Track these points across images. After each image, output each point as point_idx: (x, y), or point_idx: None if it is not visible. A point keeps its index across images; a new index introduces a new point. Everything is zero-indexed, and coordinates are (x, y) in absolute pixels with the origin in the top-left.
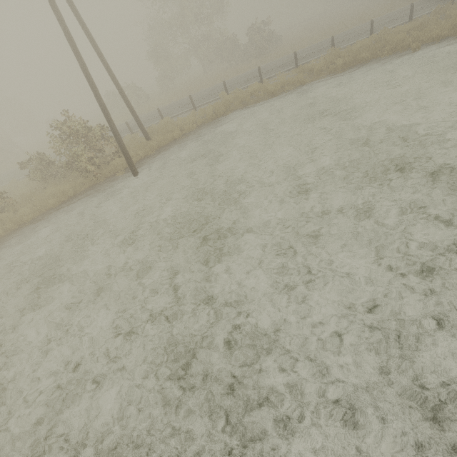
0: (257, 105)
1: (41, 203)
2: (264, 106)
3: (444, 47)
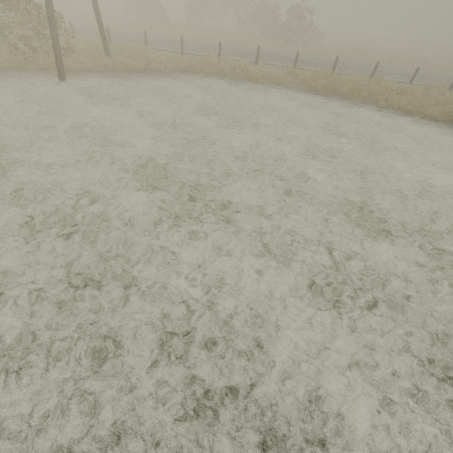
0: (229, 81)
1: None
2: (232, 85)
3: (398, 118)
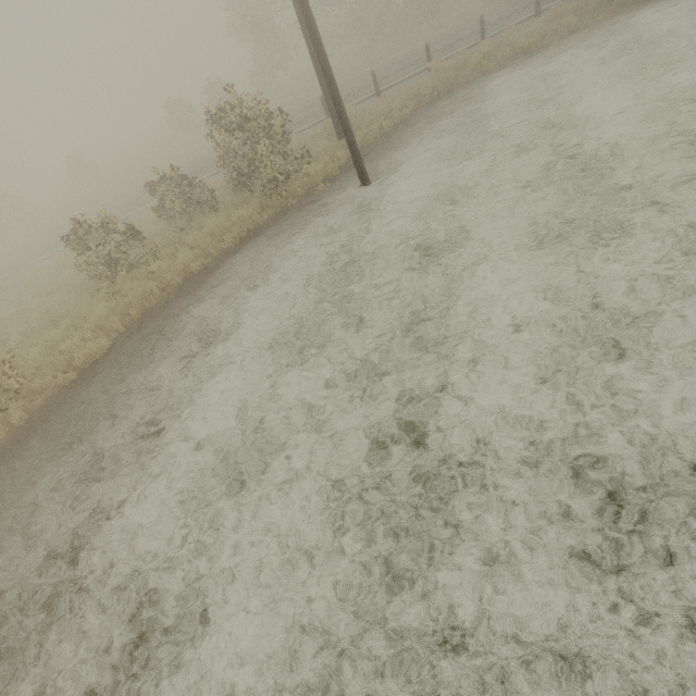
0: (507, 69)
1: (209, 241)
2: (525, 67)
3: None
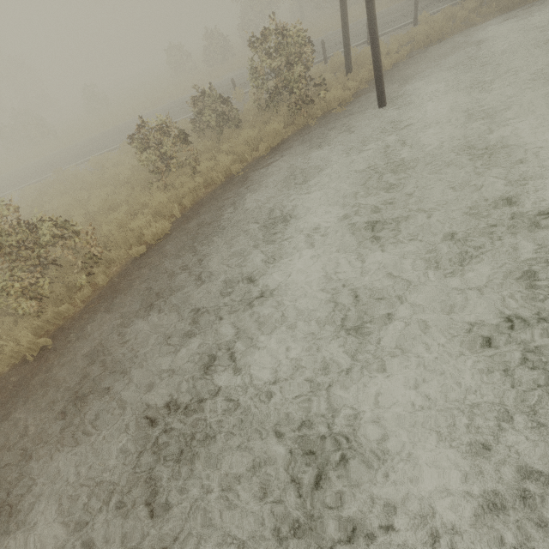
0: (494, 23)
1: (246, 149)
2: (512, 21)
3: None
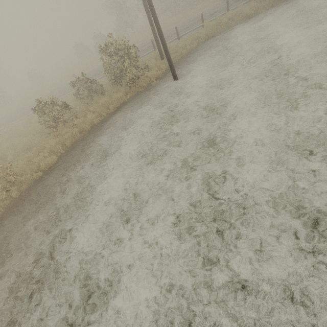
0: (240, 25)
1: (102, 109)
2: (249, 24)
3: None
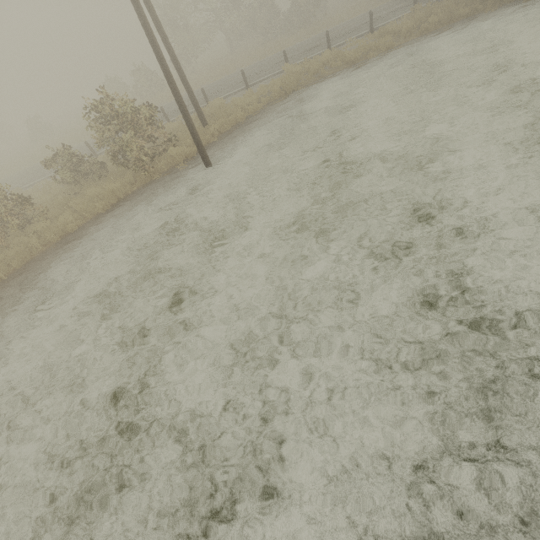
0: (337, 76)
1: (85, 207)
2: (348, 76)
3: None
